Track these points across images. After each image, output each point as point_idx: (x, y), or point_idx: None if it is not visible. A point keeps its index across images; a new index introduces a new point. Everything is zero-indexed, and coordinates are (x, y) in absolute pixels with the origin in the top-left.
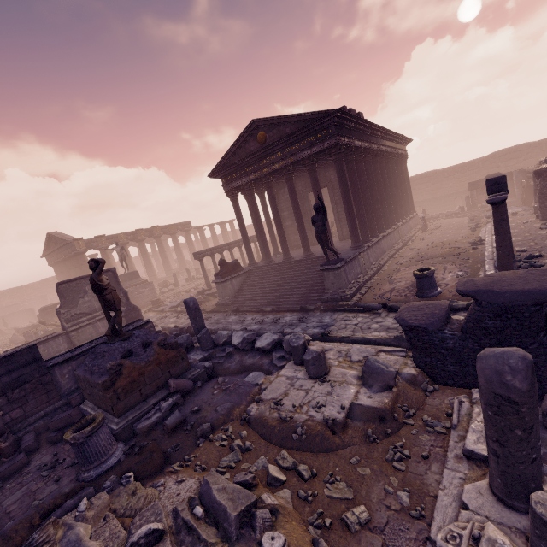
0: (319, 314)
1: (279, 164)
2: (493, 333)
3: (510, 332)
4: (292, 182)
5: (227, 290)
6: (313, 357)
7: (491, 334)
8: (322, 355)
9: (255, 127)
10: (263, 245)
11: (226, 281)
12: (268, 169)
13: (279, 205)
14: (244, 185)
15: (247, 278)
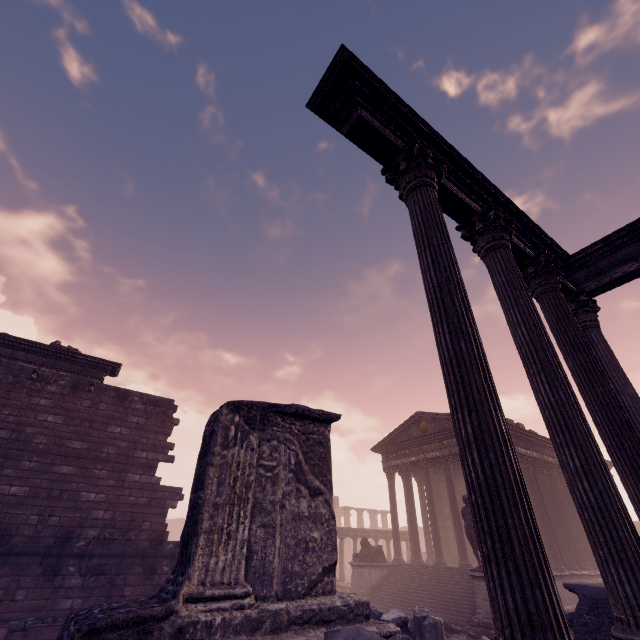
0: (465, 637)
1: (438, 452)
2: (593, 632)
3: (607, 632)
4: (450, 472)
5: (363, 579)
6: (430, 622)
7: (592, 632)
8: (439, 625)
9: (418, 417)
10: (413, 537)
11: (364, 567)
12: (427, 455)
13: (440, 499)
14: (402, 465)
15: (388, 574)
